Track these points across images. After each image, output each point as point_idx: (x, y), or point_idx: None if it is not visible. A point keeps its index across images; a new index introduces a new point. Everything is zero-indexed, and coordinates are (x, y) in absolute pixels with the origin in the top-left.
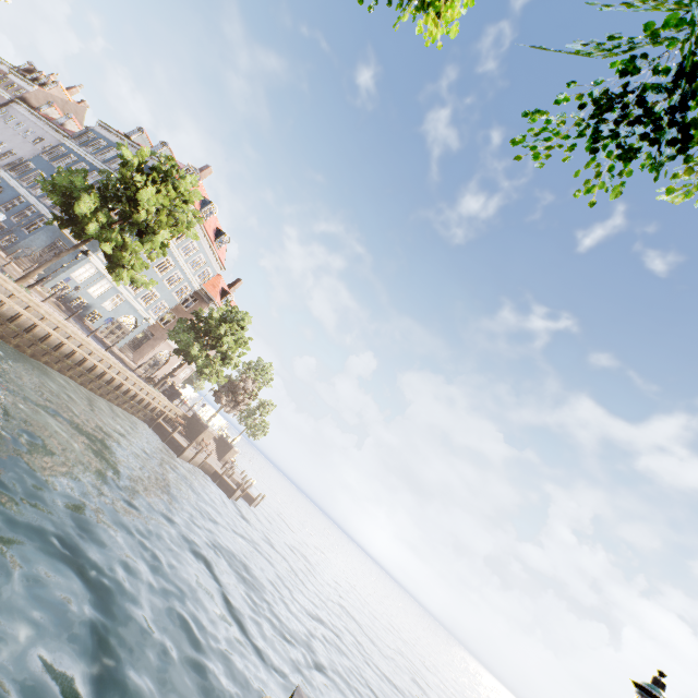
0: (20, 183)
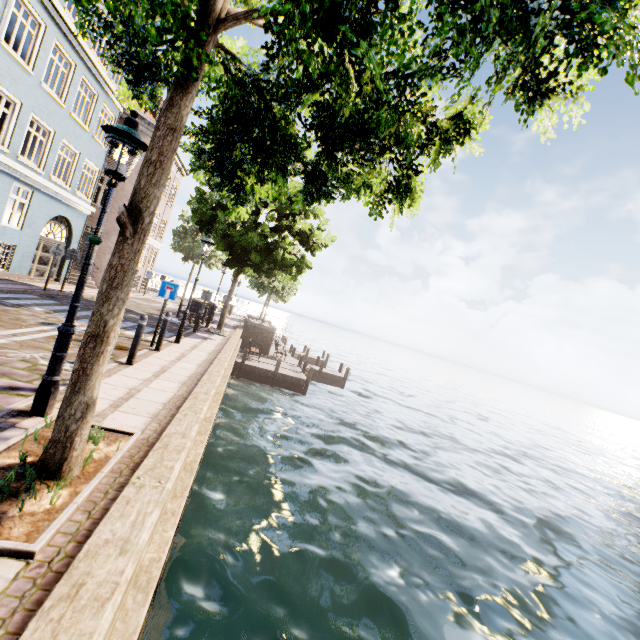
0: None
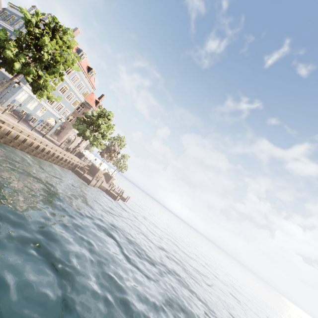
0: None
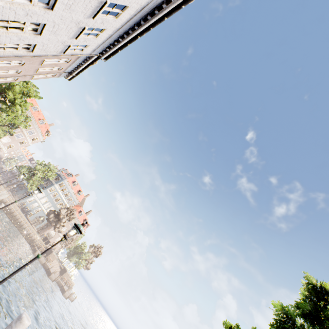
0: (27, 182)
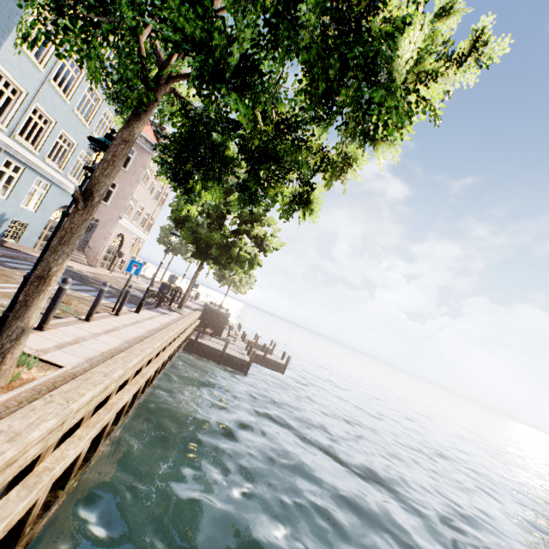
0: None
